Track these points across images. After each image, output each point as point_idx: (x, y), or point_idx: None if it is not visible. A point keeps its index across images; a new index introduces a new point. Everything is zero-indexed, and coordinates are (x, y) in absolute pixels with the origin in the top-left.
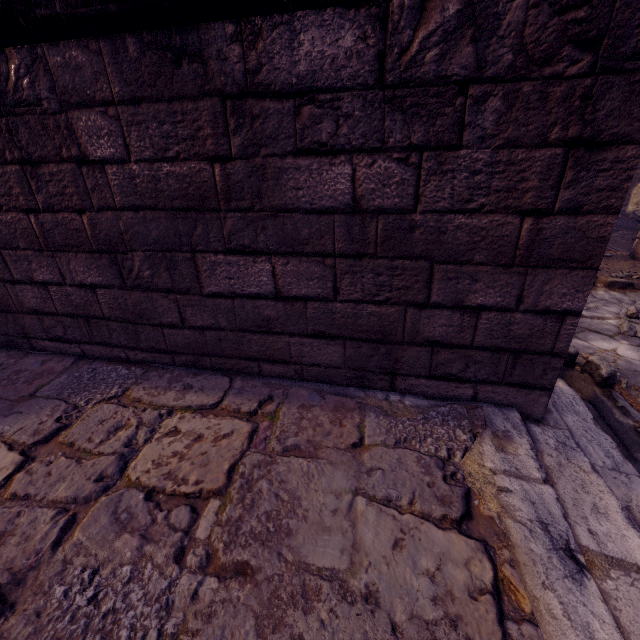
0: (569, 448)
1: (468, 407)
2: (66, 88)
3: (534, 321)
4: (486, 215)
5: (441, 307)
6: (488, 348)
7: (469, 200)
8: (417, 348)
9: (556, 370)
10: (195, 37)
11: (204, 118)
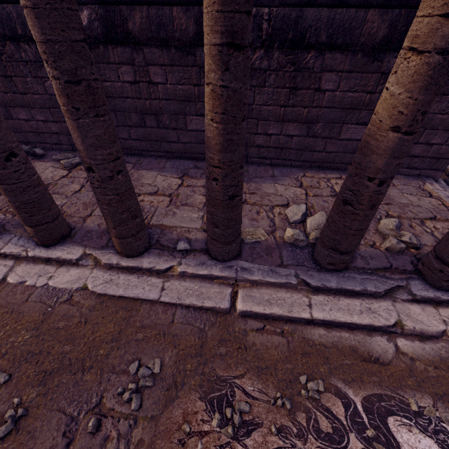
0: (446, 187)
1: (418, 177)
2: (326, 65)
3: (448, 148)
4: (447, 115)
5: (421, 144)
6: (430, 157)
7: (444, 110)
8: (407, 158)
9: (448, 164)
10: (383, 55)
11: (372, 79)
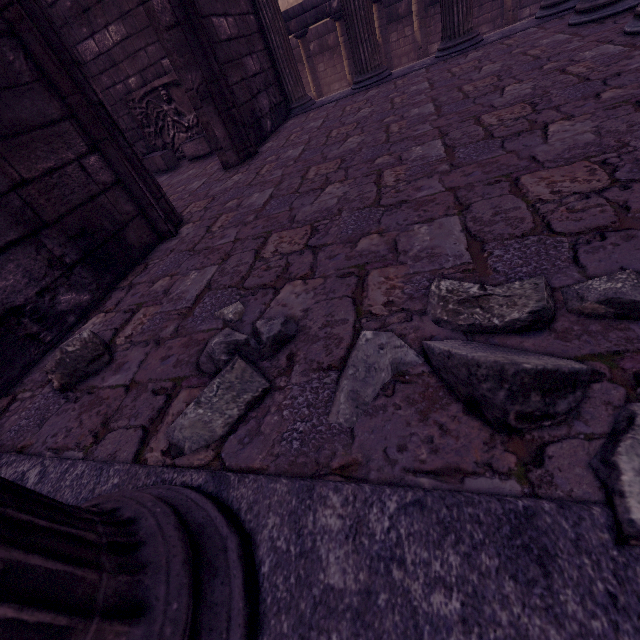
0: None
1: None
2: None
3: None
4: None
5: None
6: None
7: None
8: None
9: None
10: None
11: None
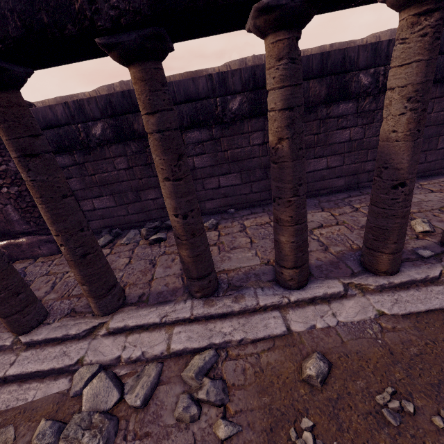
0: None
1: None
2: None
3: None
4: None
5: None
6: None
7: None
8: None
9: None
10: None
11: None
